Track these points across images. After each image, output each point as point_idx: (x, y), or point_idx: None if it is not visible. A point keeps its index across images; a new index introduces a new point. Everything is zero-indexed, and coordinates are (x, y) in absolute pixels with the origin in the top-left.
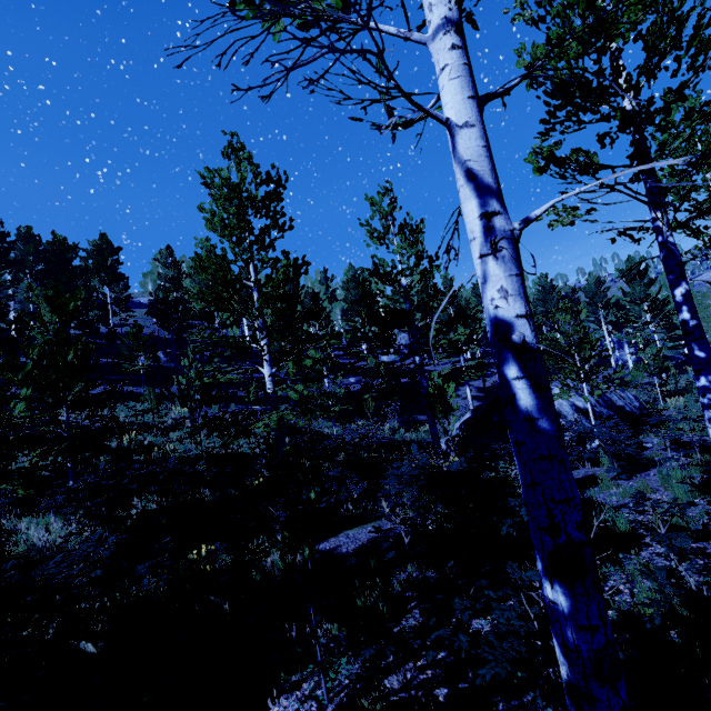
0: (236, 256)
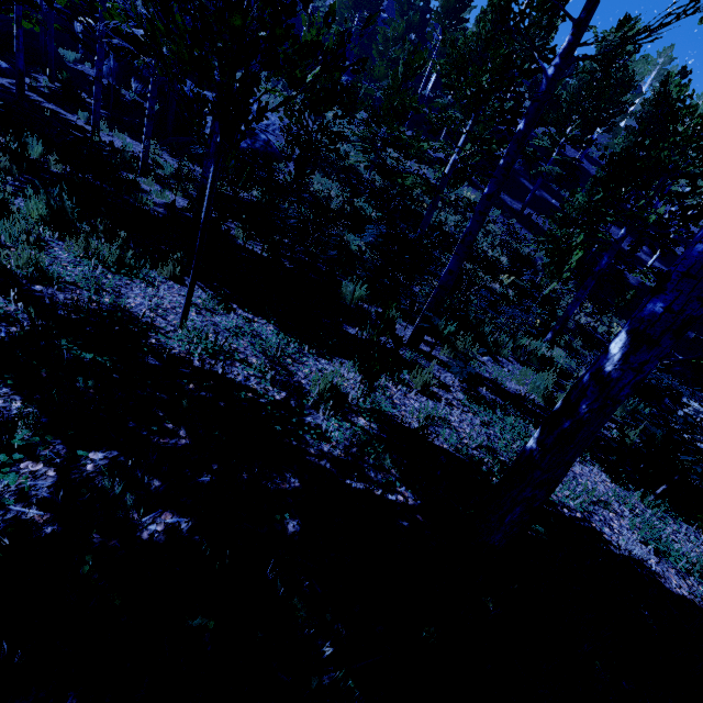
0: (482, 36)
